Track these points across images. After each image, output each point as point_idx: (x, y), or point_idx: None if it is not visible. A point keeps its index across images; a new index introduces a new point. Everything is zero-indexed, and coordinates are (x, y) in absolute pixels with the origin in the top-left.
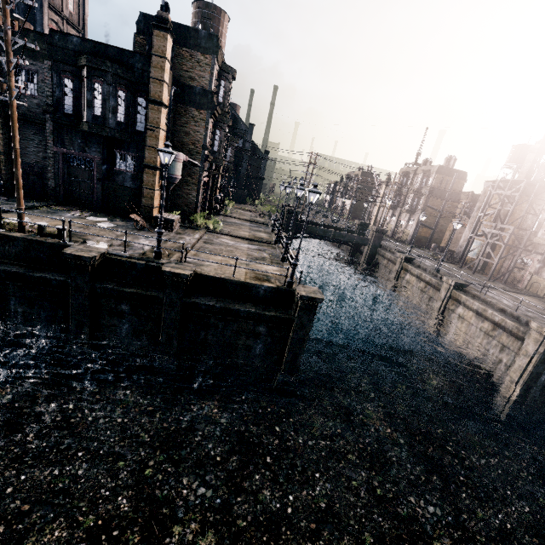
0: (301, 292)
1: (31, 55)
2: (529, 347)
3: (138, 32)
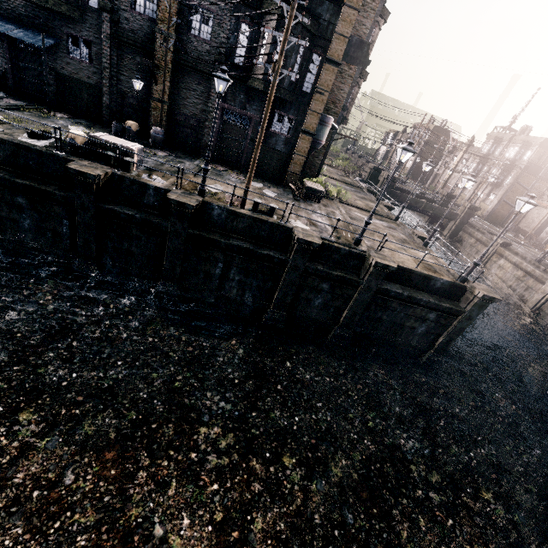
0: (482, 291)
1: None
2: None
3: None
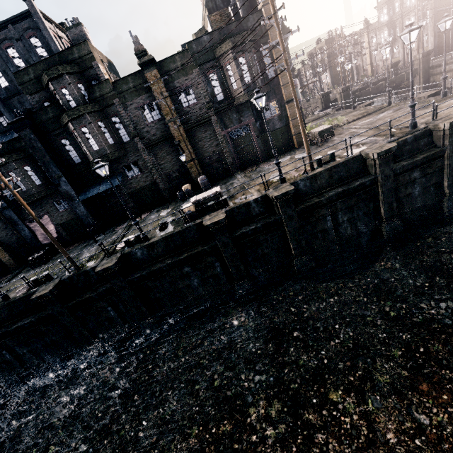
0: None
1: (183, 74)
2: None
3: (209, 13)
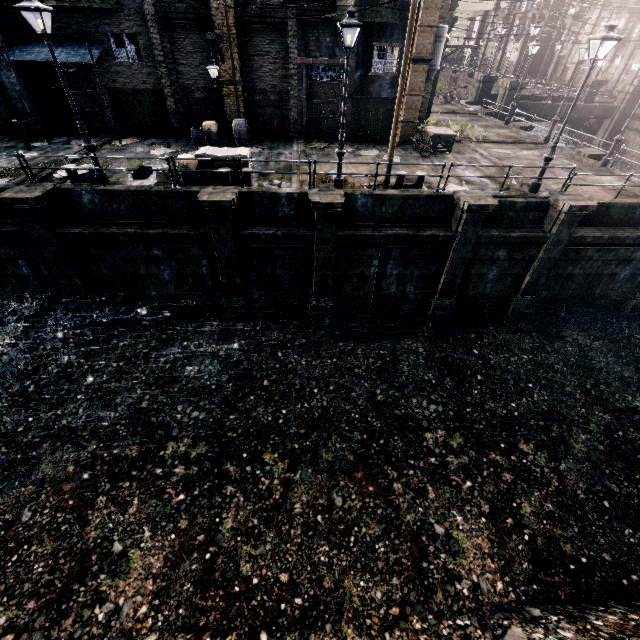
0: None
1: None
2: None
3: None
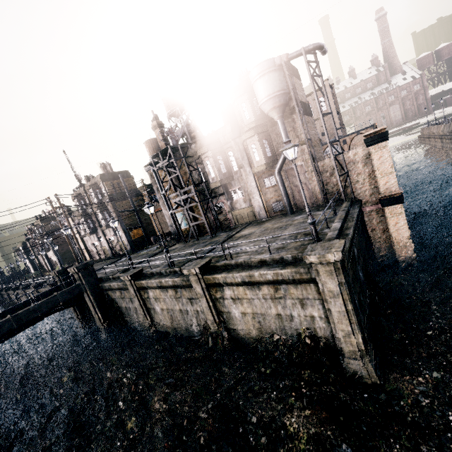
0: None
1: None
2: (329, 285)
3: None
